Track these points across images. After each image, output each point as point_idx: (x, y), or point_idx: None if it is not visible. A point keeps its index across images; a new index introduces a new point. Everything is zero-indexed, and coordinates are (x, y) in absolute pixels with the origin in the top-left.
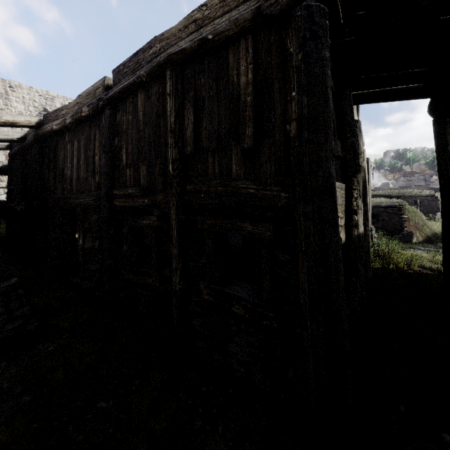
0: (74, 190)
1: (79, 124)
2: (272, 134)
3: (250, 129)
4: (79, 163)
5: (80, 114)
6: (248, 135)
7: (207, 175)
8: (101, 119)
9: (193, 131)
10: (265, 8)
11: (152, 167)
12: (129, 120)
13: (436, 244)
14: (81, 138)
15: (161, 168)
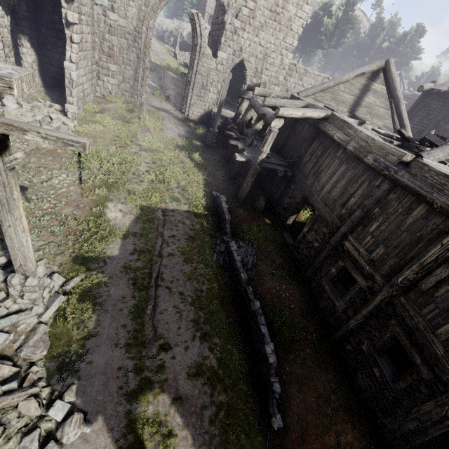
0: None
1: None
2: None
3: None
4: None
5: None
6: None
7: None
8: None
9: None
10: None
11: None
12: None
13: None
14: None
15: None
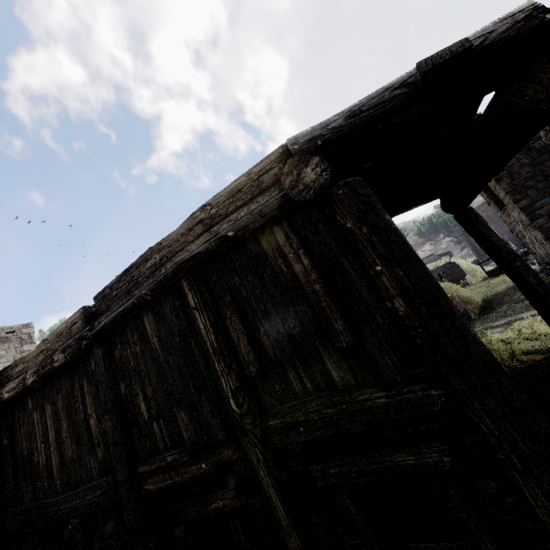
0: (57, 486)
1: (49, 378)
2: (370, 318)
3: (339, 321)
4: (61, 437)
5: (51, 365)
6: (340, 329)
7: (295, 396)
8: (88, 362)
9: (250, 344)
10: (295, 195)
11: (196, 409)
12: (136, 353)
13: (494, 310)
14: (56, 398)
15: (212, 406)
